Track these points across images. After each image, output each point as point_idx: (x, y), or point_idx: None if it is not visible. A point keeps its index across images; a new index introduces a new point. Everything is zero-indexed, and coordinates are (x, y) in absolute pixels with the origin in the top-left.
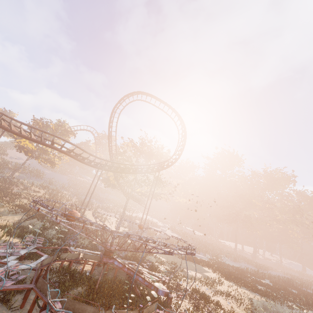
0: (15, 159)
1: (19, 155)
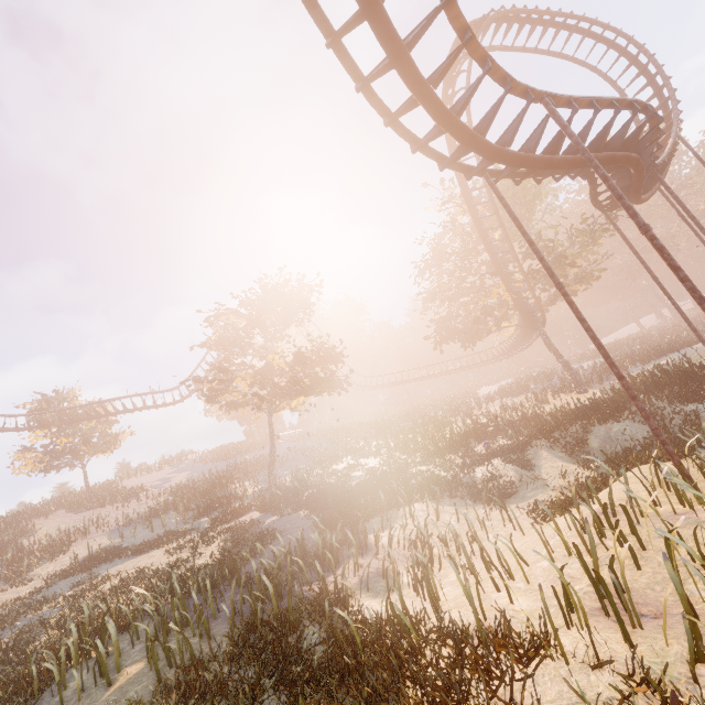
0: (167, 484)
1: (149, 480)
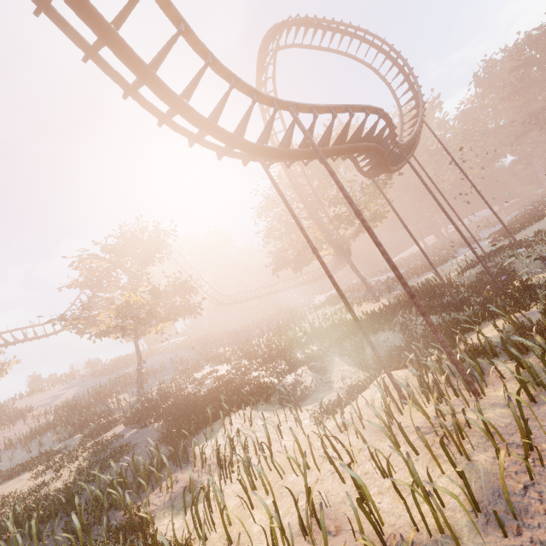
0: (56, 401)
1: (41, 398)
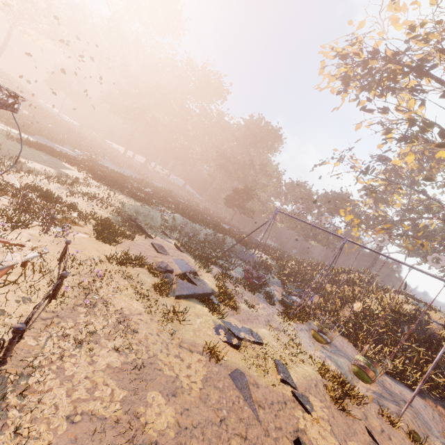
0: None
1: None
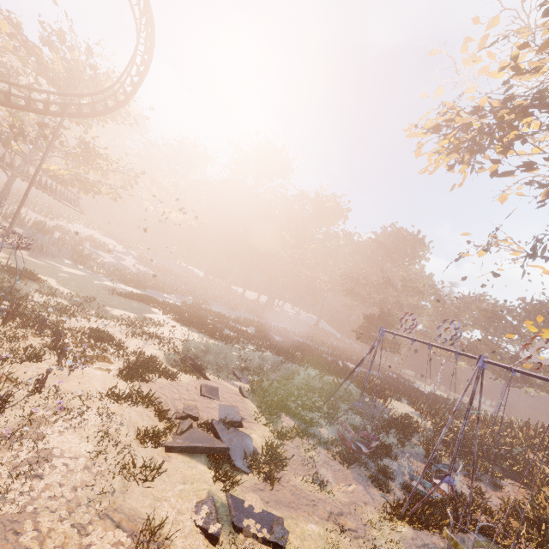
0: None
1: None
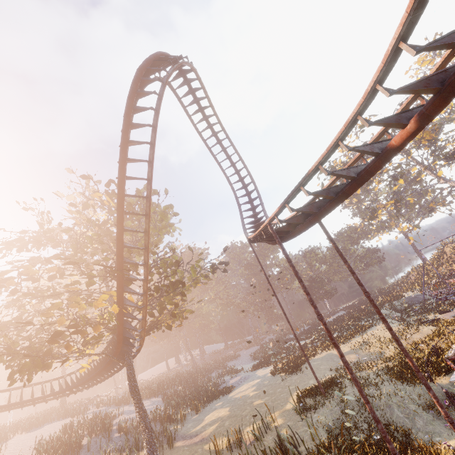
0: None
1: None
